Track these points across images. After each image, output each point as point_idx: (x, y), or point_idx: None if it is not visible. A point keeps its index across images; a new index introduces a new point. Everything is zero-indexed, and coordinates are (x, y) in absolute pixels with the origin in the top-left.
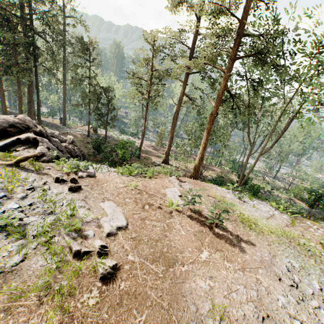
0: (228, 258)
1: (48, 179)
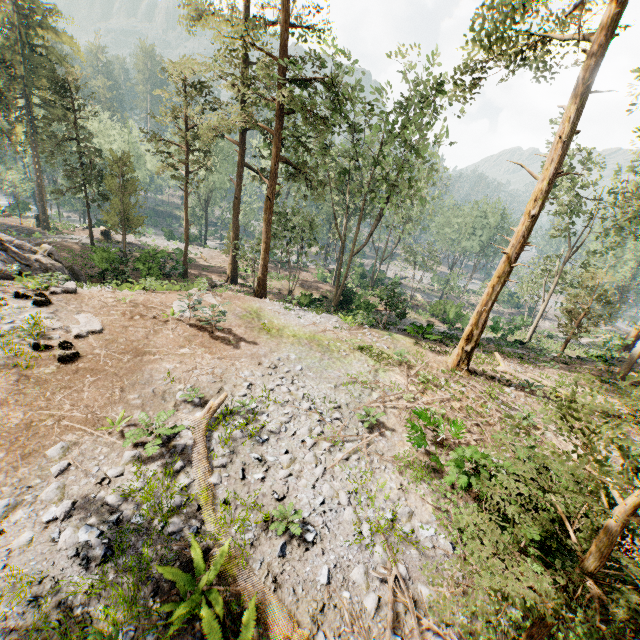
0: (212, 352)
1: (6, 296)
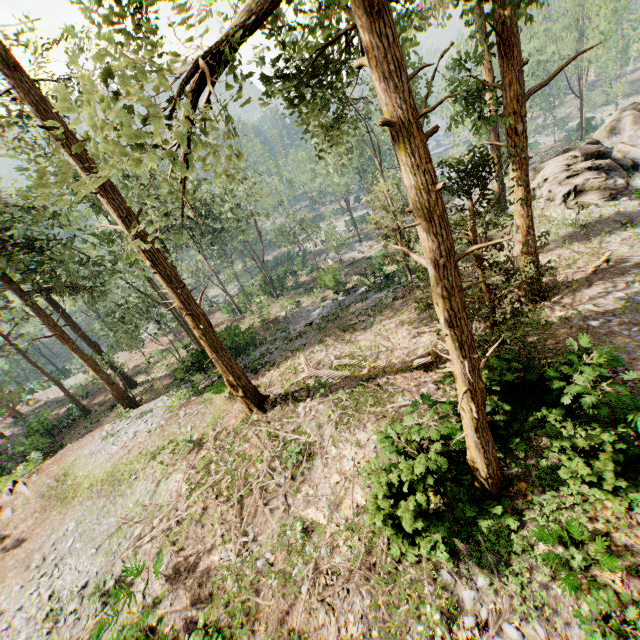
0: None
1: None
